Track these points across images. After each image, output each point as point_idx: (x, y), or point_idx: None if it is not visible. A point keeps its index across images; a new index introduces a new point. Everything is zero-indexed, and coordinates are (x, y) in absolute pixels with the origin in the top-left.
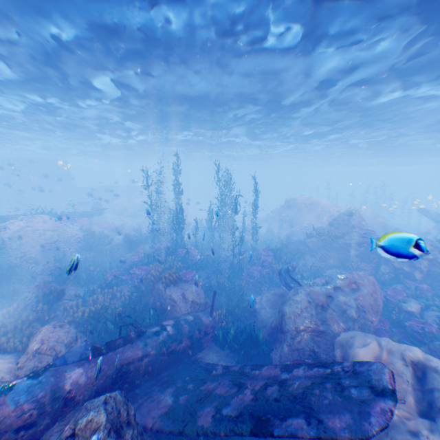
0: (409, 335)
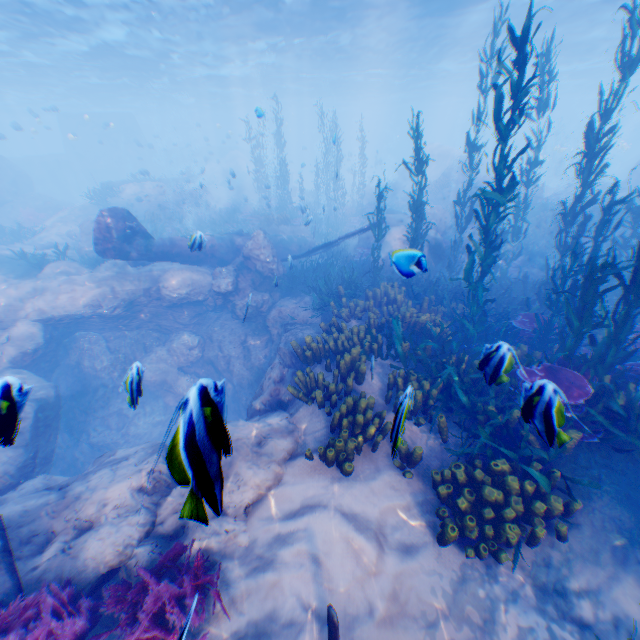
0: None
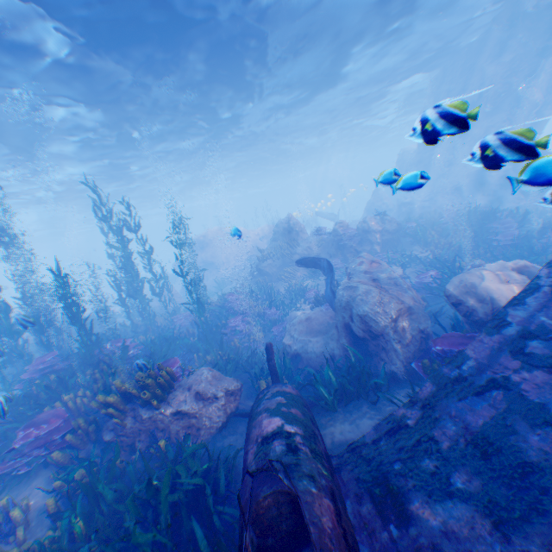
0: (426, 287)
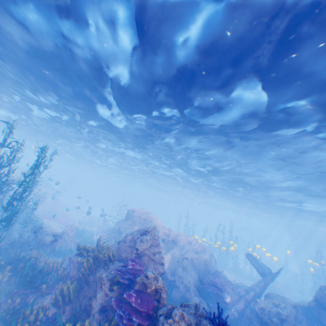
0: None
